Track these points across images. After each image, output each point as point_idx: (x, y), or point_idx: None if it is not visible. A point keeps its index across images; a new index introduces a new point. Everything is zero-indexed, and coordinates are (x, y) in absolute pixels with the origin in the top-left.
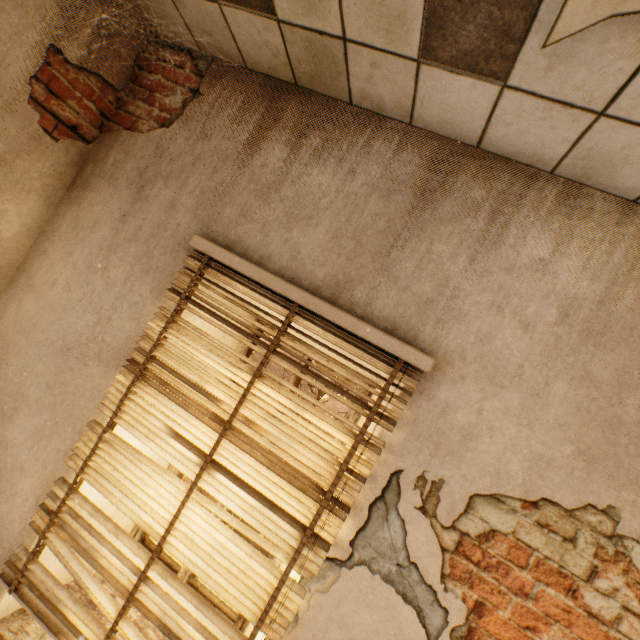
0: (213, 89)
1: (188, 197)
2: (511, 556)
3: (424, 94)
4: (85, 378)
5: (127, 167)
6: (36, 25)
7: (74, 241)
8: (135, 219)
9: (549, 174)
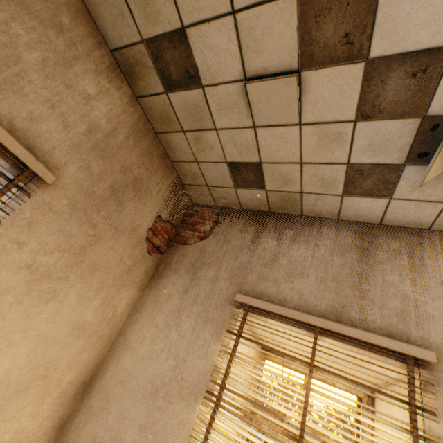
0: (226, 219)
1: (224, 273)
2: None
3: (345, 206)
4: (171, 414)
5: (184, 262)
6: (155, 208)
7: (155, 309)
8: (193, 290)
9: (427, 230)
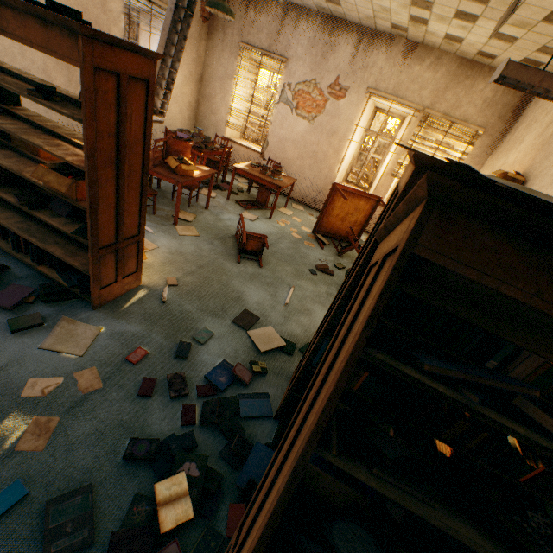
0: None
1: (236, 32)
2: (301, 93)
3: None
4: (227, 84)
5: (219, 26)
6: None
7: (214, 51)
8: (226, 41)
9: (305, 7)
